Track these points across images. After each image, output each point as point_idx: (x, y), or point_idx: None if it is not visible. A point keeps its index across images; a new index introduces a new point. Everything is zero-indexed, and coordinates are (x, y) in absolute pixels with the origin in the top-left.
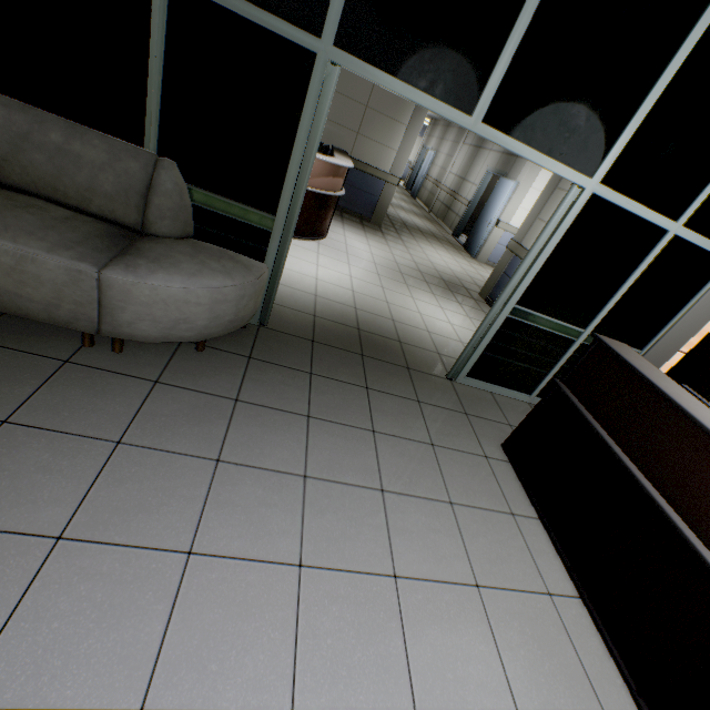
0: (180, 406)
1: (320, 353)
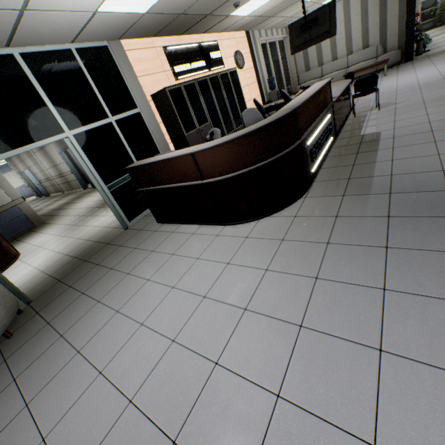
0: (26, 350)
1: (67, 279)
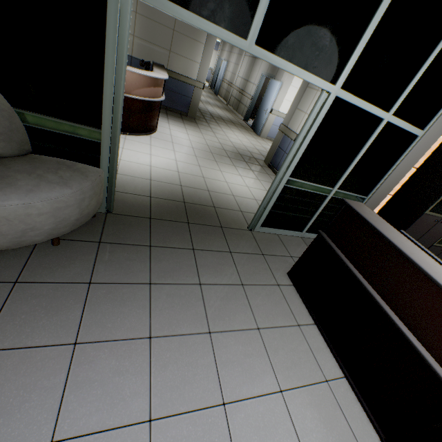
0: (38, 300)
1: (156, 227)
